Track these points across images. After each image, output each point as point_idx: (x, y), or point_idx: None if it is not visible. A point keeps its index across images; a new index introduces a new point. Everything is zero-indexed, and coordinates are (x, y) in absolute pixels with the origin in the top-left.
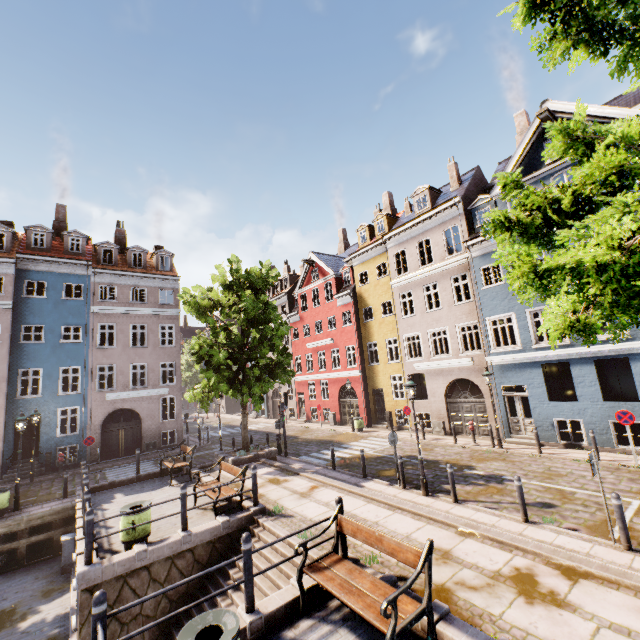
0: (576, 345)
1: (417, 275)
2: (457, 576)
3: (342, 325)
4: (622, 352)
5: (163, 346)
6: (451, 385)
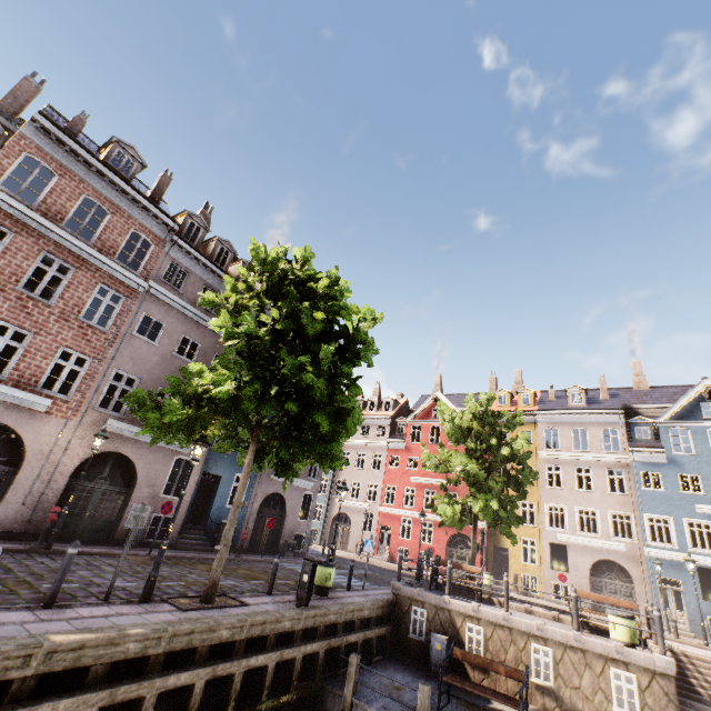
0: None
1: (571, 455)
2: None
3: None
4: None
5: None
6: (594, 563)
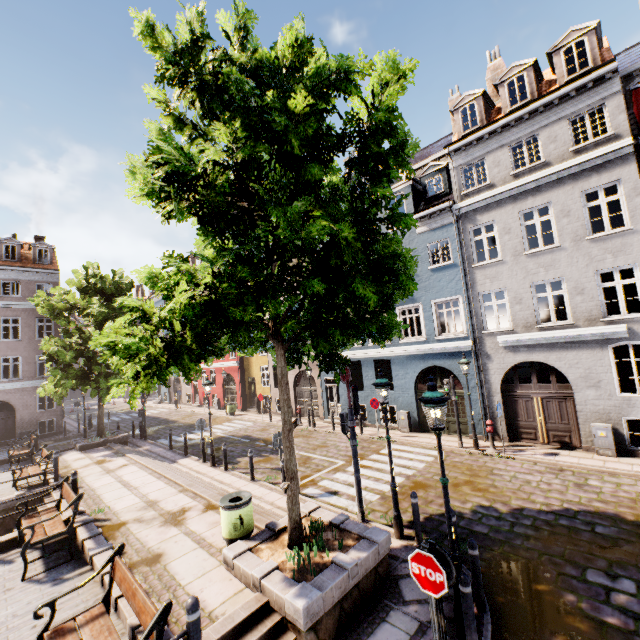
0: (365, 348)
1: None
2: (142, 515)
3: None
4: (387, 355)
5: (40, 339)
6: (299, 376)
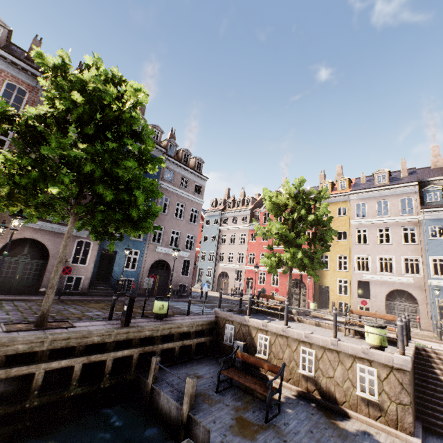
0: None
1: (375, 220)
2: None
3: None
4: None
5: (191, 222)
6: (389, 292)
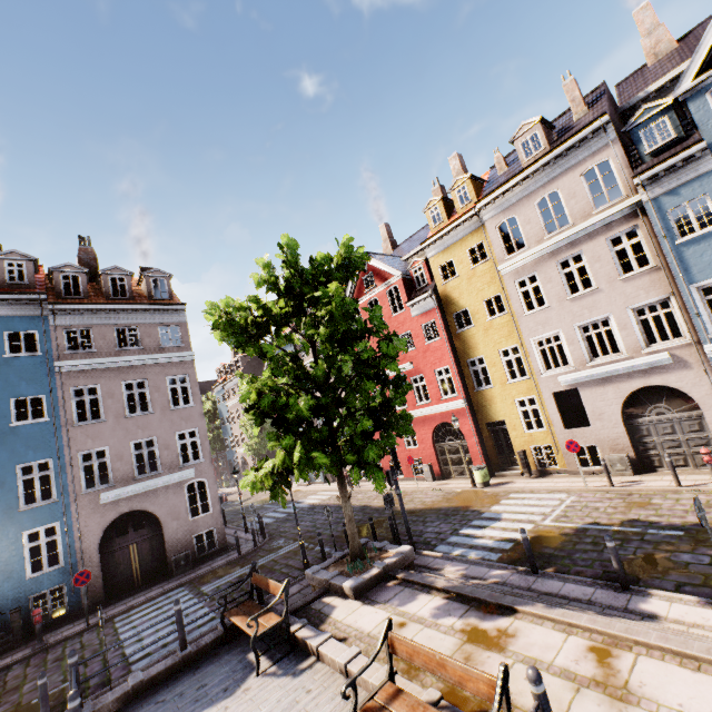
0: None
1: (545, 247)
2: None
3: (424, 342)
4: None
5: (176, 408)
6: (628, 399)
